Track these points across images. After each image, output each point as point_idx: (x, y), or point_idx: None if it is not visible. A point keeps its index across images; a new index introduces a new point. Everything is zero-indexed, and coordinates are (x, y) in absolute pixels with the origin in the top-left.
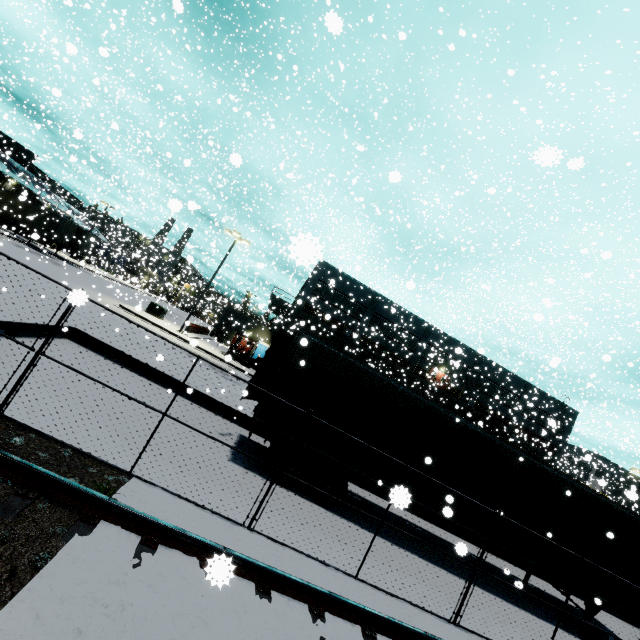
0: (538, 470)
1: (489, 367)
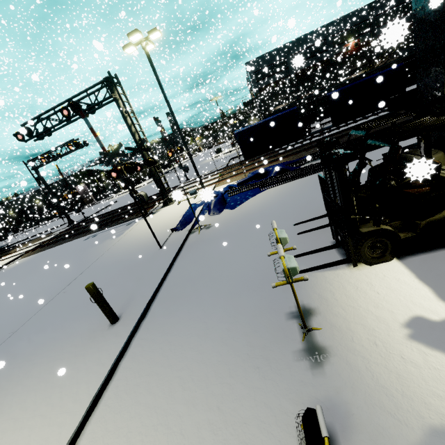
0: (354, 80)
1: (381, 4)
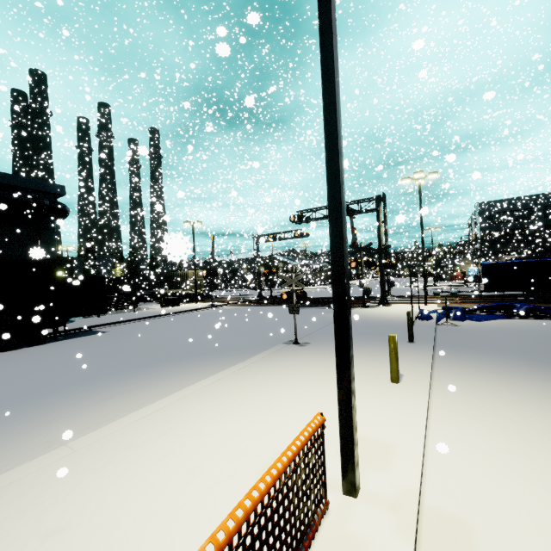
0: None
1: None
